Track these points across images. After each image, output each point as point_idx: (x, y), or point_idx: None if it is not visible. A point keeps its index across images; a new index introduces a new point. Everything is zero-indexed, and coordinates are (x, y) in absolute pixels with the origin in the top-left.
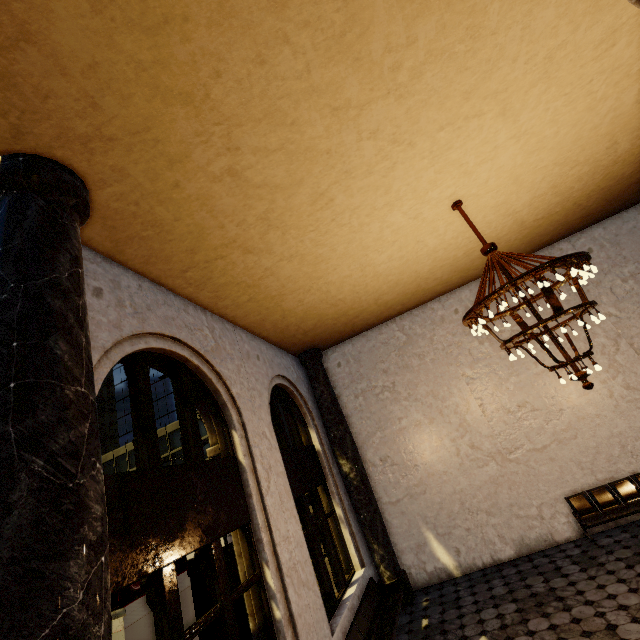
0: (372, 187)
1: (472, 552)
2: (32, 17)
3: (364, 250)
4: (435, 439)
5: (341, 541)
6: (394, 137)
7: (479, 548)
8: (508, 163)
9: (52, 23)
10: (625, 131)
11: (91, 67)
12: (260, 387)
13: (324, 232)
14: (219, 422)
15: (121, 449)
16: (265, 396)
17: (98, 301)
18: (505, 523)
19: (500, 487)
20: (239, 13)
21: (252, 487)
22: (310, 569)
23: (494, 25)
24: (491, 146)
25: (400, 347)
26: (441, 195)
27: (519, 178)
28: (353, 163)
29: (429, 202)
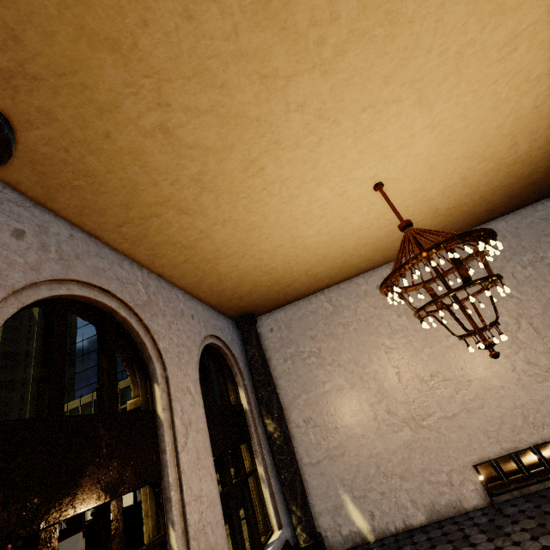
0: (300, 160)
1: (386, 516)
2: None
3: (294, 222)
4: (355, 403)
5: (261, 501)
6: (320, 113)
7: (392, 512)
8: (424, 151)
9: None
10: (524, 133)
11: None
12: (191, 344)
13: (256, 200)
14: (142, 375)
15: (75, 402)
16: (195, 353)
17: (17, 242)
18: (417, 488)
19: (413, 452)
20: None
21: (167, 442)
22: (221, 531)
23: (411, 13)
24: (409, 133)
25: (327, 316)
26: (364, 175)
27: (433, 167)
28: (282, 134)
29: (353, 181)
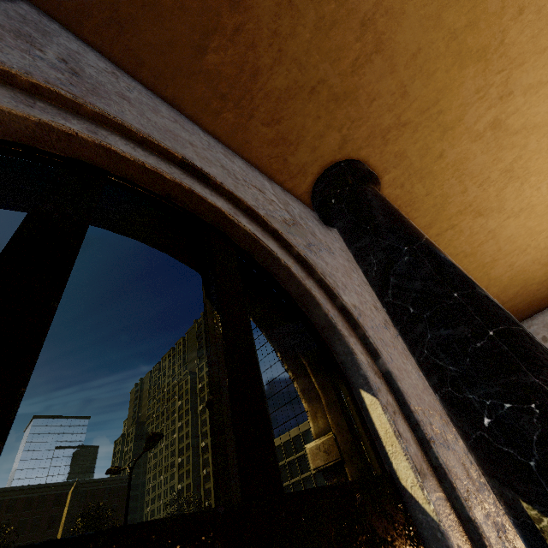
0: None
1: None
2: (387, 26)
3: None
4: None
5: None
6: None
7: None
8: None
9: (399, 25)
10: None
11: (413, 56)
12: None
13: None
14: None
15: (277, 440)
16: None
17: None
18: None
19: None
20: None
21: None
22: None
23: None
24: None
25: None
26: None
27: None
28: None
29: None
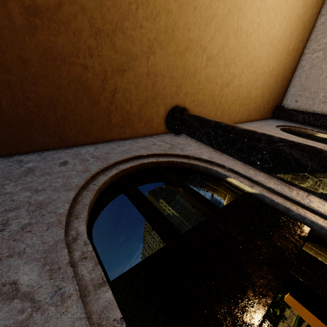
0: (251, 3)
1: None
2: (154, 69)
3: (266, 34)
4: None
5: None
6: None
7: None
8: None
9: (157, 65)
10: None
11: (167, 68)
12: (277, 132)
13: (246, 46)
14: None
15: None
16: (284, 133)
17: None
18: None
19: None
20: (183, 2)
21: None
22: None
23: None
24: None
25: (323, 59)
26: None
27: None
28: (239, 3)
29: None
